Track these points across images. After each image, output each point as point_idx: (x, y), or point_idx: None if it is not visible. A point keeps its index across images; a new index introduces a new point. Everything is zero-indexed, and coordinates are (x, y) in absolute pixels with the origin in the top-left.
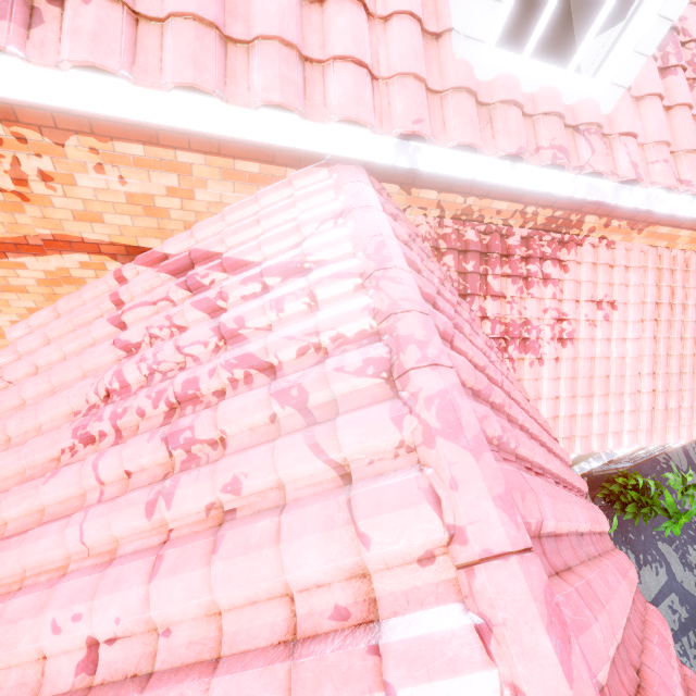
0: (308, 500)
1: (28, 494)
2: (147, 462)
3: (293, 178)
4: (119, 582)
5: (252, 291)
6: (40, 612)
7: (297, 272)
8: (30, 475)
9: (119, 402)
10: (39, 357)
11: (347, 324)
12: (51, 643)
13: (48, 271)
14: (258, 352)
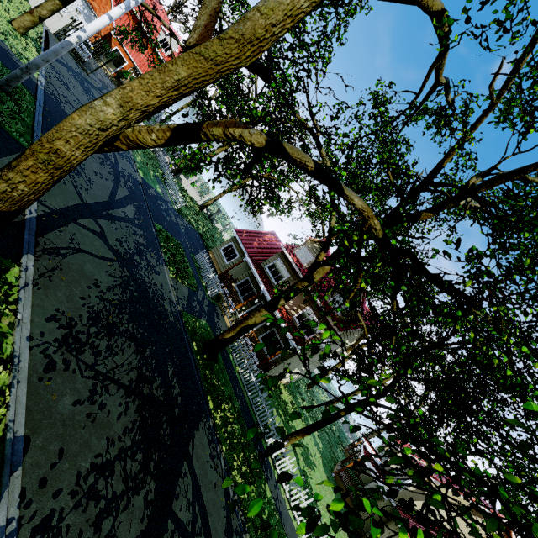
0: None
1: None
2: None
3: None
4: None
5: None
6: None
7: None
8: None
9: None
10: None
11: None
12: None
13: None
14: None
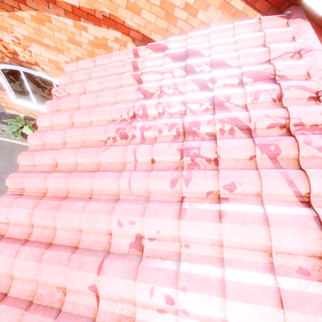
0: (281, 208)
1: (92, 154)
2: (166, 158)
3: (262, 20)
4: (158, 213)
5: (232, 83)
6: (108, 213)
7: (264, 79)
8: (88, 145)
9: (145, 122)
10: (88, 84)
11: (309, 118)
12: (117, 229)
13: (96, 37)
14: (243, 119)
